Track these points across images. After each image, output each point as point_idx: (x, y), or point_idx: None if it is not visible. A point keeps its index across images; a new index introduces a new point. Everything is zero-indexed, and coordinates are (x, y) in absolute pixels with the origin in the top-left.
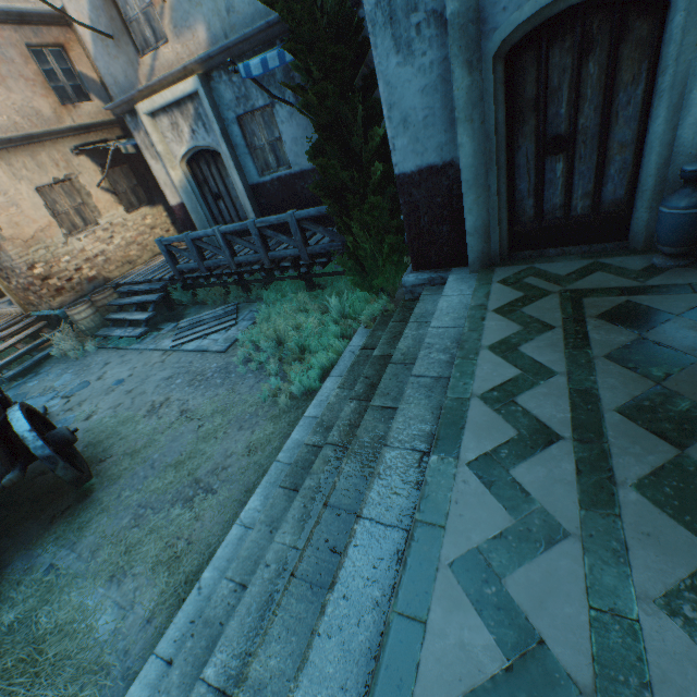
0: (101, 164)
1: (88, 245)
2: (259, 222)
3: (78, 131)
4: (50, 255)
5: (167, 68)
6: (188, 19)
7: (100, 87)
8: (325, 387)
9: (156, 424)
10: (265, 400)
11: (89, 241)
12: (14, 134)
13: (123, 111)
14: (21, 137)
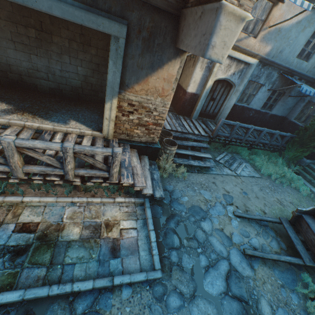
0: None
1: None
2: (269, 131)
3: None
4: None
5: (246, 45)
6: (269, 40)
7: None
8: (314, 191)
9: (292, 209)
10: (303, 196)
11: None
12: None
13: None
14: None
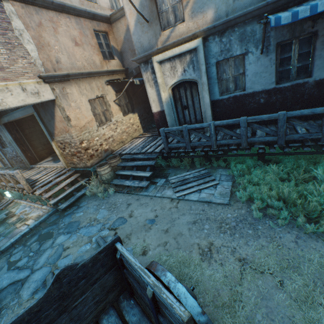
0: (116, 90)
1: (106, 132)
2: (251, 119)
3: (109, 73)
4: (90, 136)
5: (178, 36)
6: (203, 7)
7: (119, 53)
8: None
9: (222, 271)
10: None
11: (107, 129)
12: (84, 71)
13: (141, 61)
14: (86, 73)
